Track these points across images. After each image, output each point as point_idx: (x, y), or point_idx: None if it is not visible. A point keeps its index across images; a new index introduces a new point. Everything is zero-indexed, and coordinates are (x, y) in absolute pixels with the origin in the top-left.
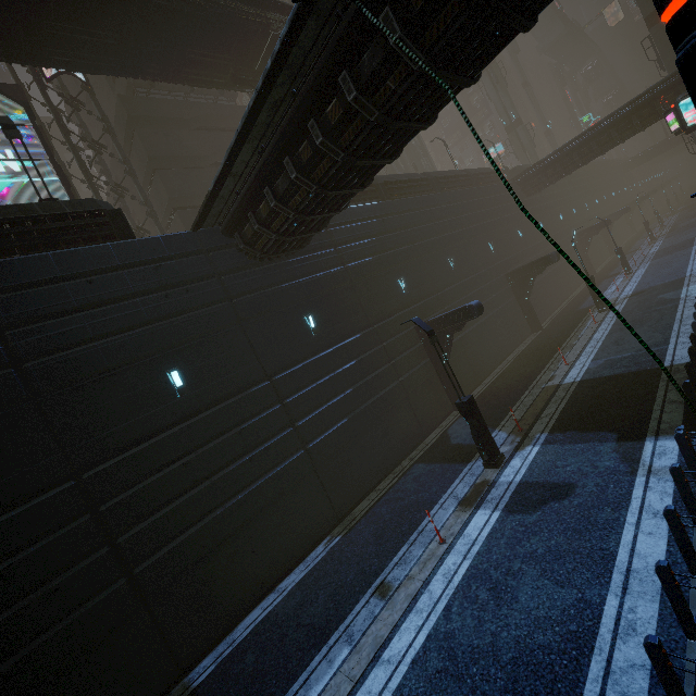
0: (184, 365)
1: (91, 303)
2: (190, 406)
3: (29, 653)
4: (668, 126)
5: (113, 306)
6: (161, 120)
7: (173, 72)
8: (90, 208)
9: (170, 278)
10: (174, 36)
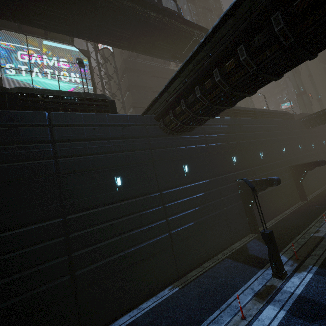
0: (123, 175)
1: (92, 138)
2: (121, 196)
3: (18, 300)
4: None
5: (100, 141)
6: (137, 70)
7: (148, 50)
8: (103, 98)
9: (127, 134)
10: (153, 36)
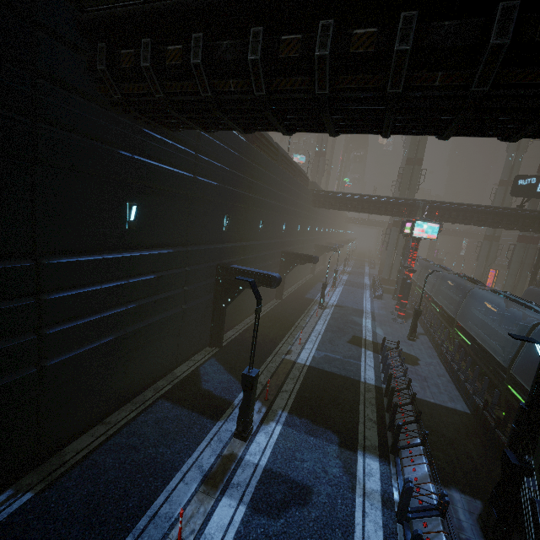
0: None
1: None
2: None
3: None
4: (404, 228)
5: None
6: None
7: None
8: None
9: None
10: None
